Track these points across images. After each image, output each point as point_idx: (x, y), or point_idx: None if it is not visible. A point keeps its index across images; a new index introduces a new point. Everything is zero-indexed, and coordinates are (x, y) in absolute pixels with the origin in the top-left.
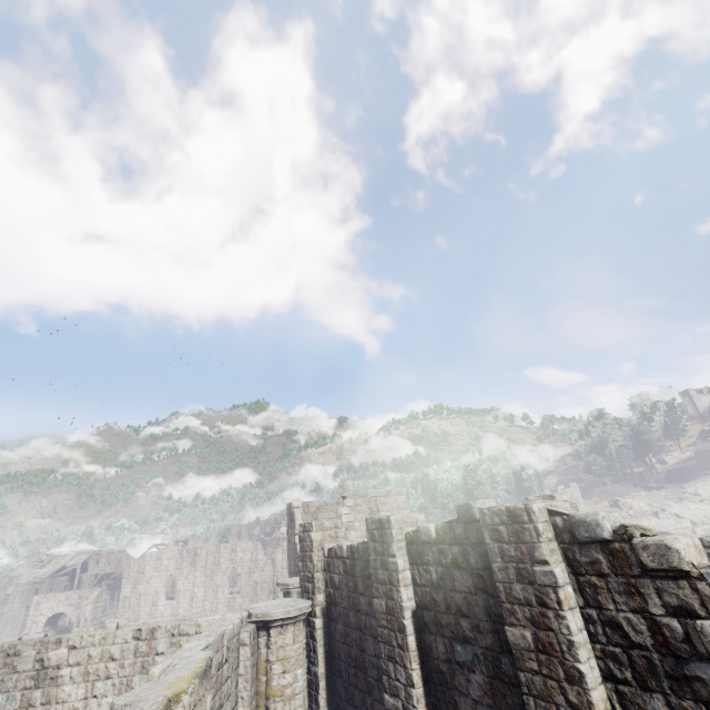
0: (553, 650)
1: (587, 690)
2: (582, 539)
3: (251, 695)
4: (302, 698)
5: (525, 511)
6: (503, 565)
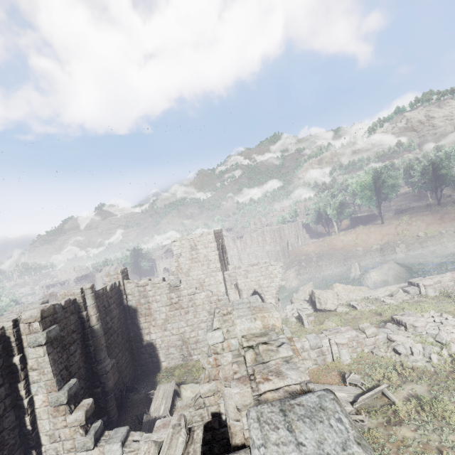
0: None
1: None
2: None
3: None
4: None
5: None
6: None
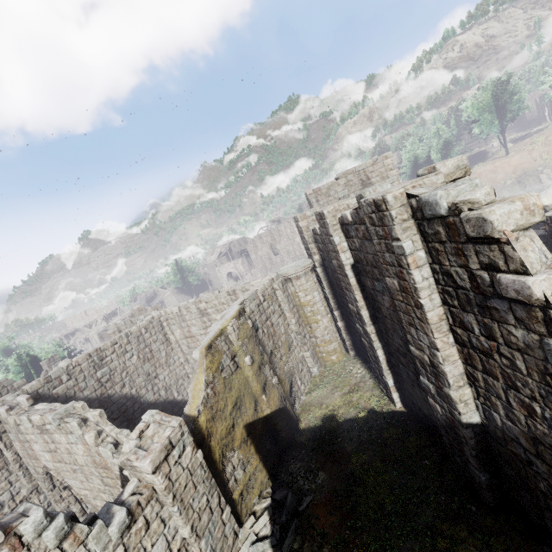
0: (407, 291)
1: (424, 313)
2: (428, 217)
3: (290, 308)
4: (321, 303)
5: (383, 202)
6: (378, 241)
